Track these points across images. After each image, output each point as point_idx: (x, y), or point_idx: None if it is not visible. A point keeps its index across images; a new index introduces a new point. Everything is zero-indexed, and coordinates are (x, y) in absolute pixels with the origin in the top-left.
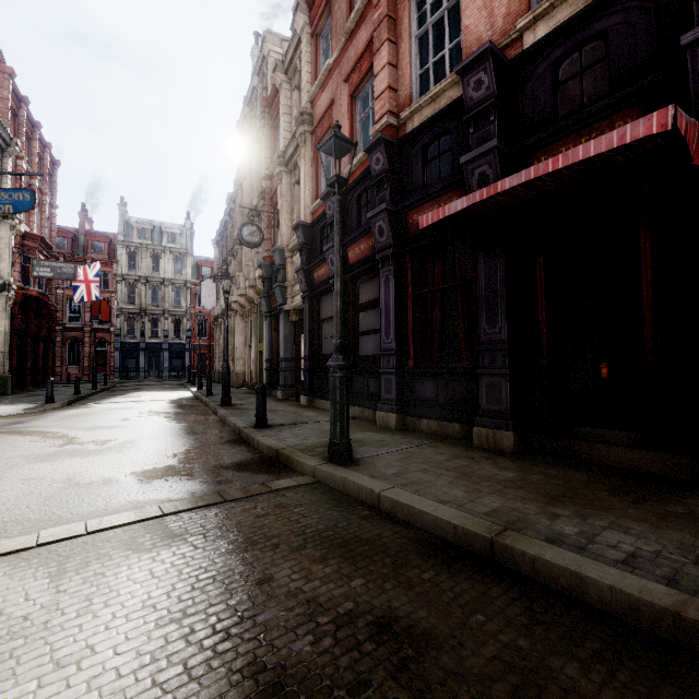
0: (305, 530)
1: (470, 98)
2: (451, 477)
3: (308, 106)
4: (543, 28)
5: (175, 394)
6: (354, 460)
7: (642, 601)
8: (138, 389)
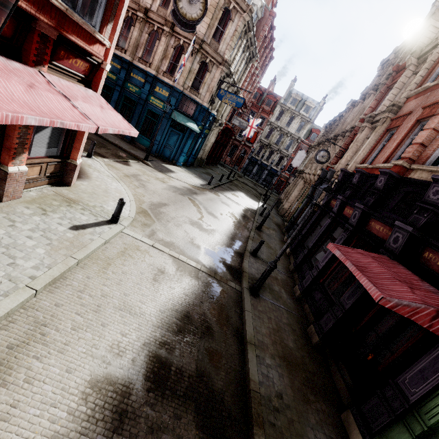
0: (220, 301)
1: (428, 195)
2: (272, 327)
3: (403, 100)
4: None
5: (250, 203)
6: (257, 295)
7: (249, 373)
8: (241, 188)
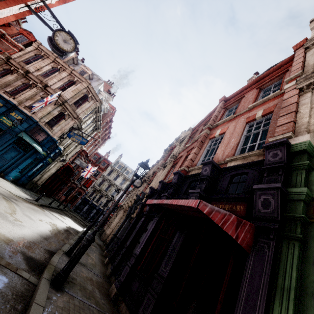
0: None
1: (202, 173)
2: None
3: (177, 154)
4: (233, 163)
5: (76, 226)
6: (61, 289)
7: None
8: (70, 216)
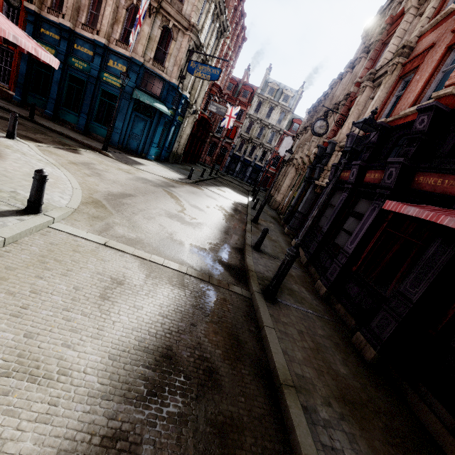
0: (223, 317)
1: None
2: (308, 346)
3: (414, 40)
4: None
5: (239, 198)
6: (275, 300)
7: None
8: (227, 185)
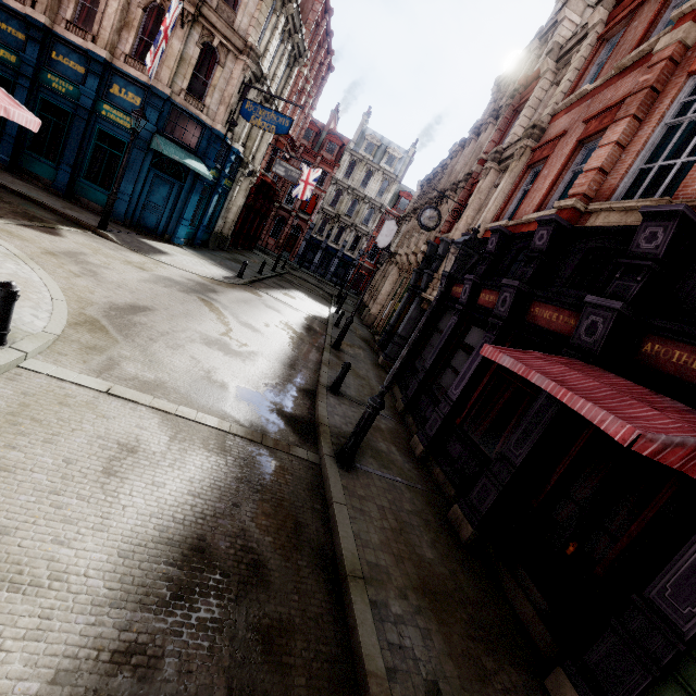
0: (278, 492)
1: (637, 244)
2: (389, 525)
3: (546, 119)
4: None
5: (317, 309)
6: (352, 466)
7: (363, 658)
8: (299, 286)
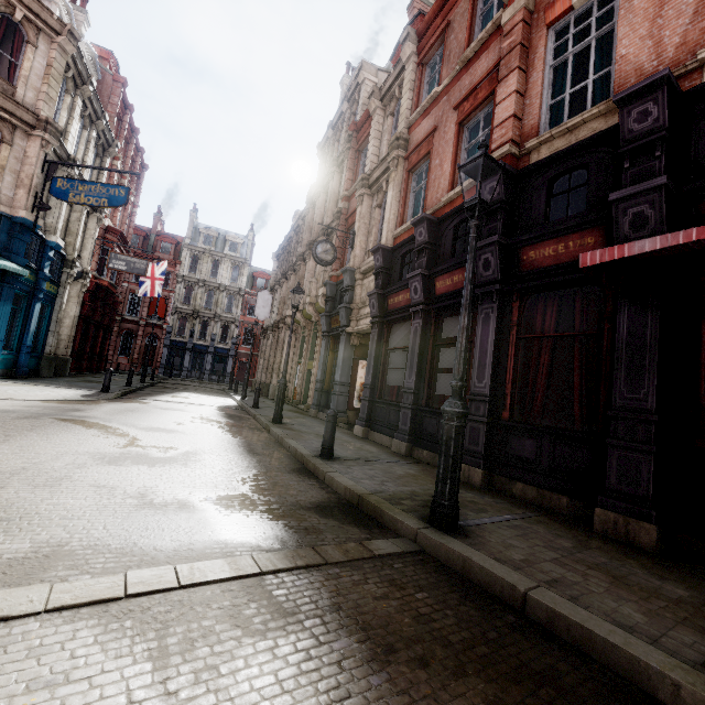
0: (448, 636)
1: (628, 130)
2: (603, 581)
3: (405, 132)
4: None
5: (220, 401)
6: (458, 527)
7: None
8: (182, 389)
